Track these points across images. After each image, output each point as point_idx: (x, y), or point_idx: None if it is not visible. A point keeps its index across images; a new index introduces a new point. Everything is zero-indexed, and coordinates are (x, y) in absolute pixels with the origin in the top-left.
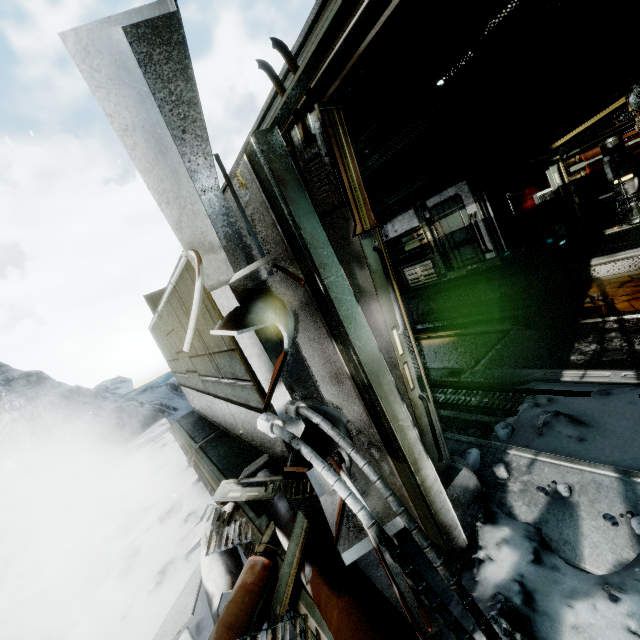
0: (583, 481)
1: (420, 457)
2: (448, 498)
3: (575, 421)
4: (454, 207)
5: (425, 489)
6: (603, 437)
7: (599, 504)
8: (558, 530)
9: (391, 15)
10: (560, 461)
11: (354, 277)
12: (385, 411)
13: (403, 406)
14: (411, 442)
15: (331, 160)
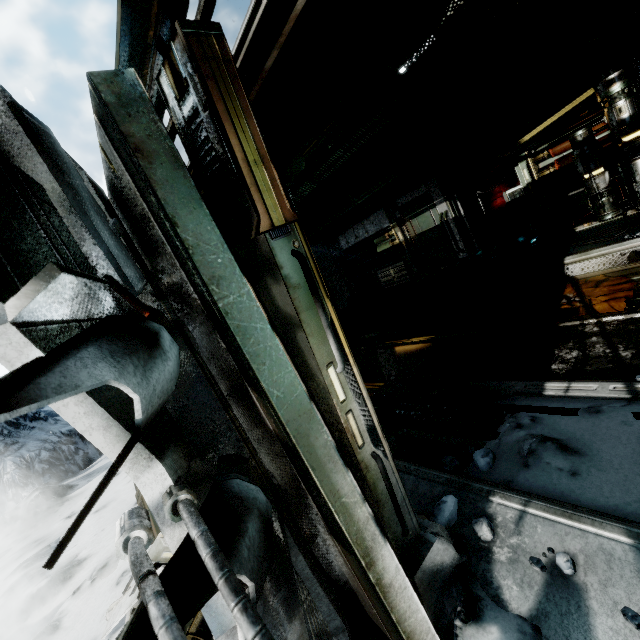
0: (588, 549)
1: (374, 544)
2: (416, 588)
3: (565, 448)
4: (424, 206)
5: (383, 589)
6: (599, 470)
7: (614, 589)
8: (563, 632)
9: None
10: (556, 516)
11: (270, 294)
12: (320, 487)
13: (347, 474)
14: (360, 525)
15: (212, 116)
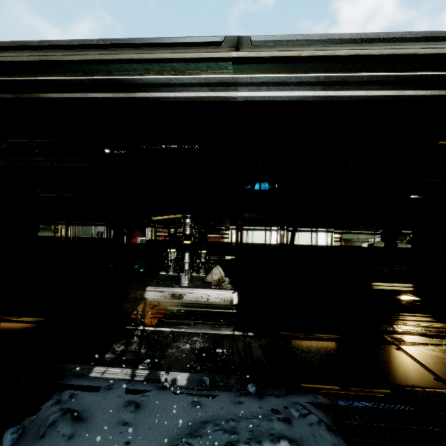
0: None
1: None
2: None
3: (76, 417)
4: (91, 222)
5: None
6: (87, 431)
7: None
8: None
9: (72, 98)
10: None
11: None
12: None
13: None
14: None
15: None
